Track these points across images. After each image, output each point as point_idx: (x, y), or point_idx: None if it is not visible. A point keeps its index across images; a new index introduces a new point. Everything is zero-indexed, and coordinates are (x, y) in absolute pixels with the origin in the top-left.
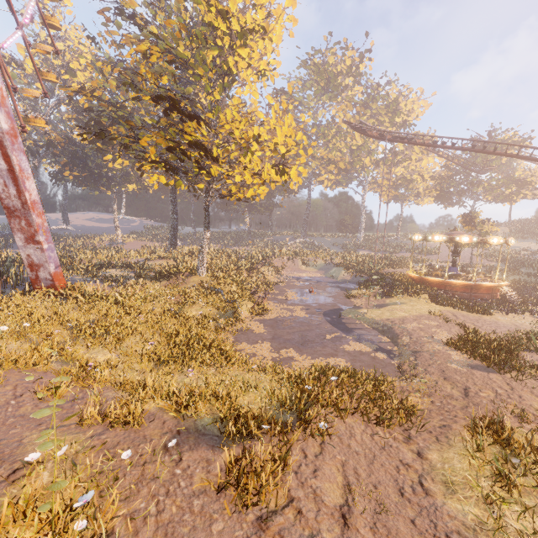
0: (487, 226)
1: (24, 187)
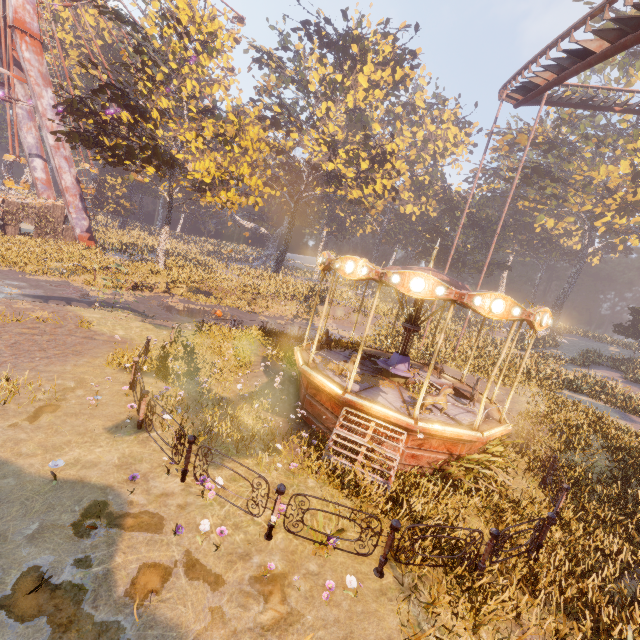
0: None
1: (62, 177)
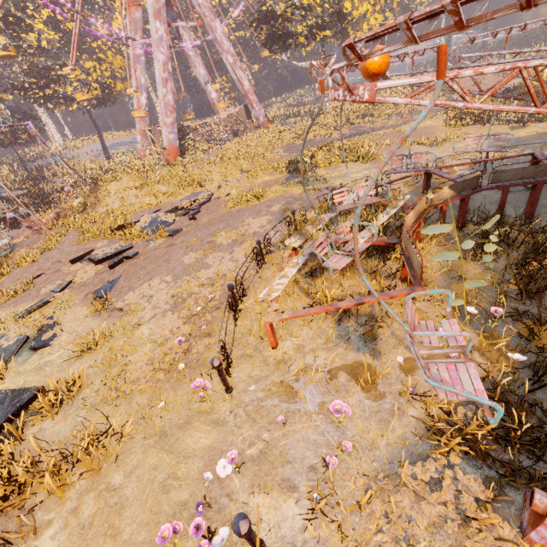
0: None
1: (243, 84)
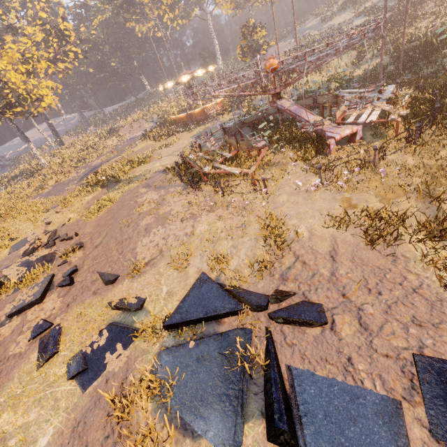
0: (257, 34)
1: None
